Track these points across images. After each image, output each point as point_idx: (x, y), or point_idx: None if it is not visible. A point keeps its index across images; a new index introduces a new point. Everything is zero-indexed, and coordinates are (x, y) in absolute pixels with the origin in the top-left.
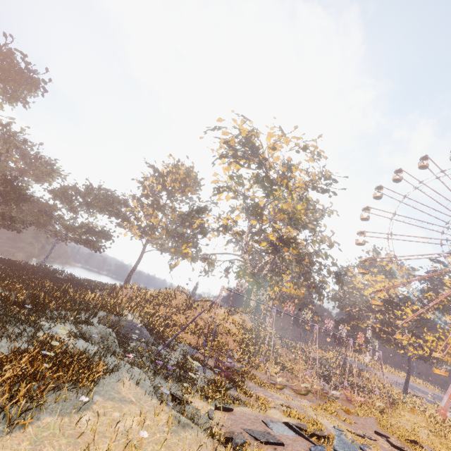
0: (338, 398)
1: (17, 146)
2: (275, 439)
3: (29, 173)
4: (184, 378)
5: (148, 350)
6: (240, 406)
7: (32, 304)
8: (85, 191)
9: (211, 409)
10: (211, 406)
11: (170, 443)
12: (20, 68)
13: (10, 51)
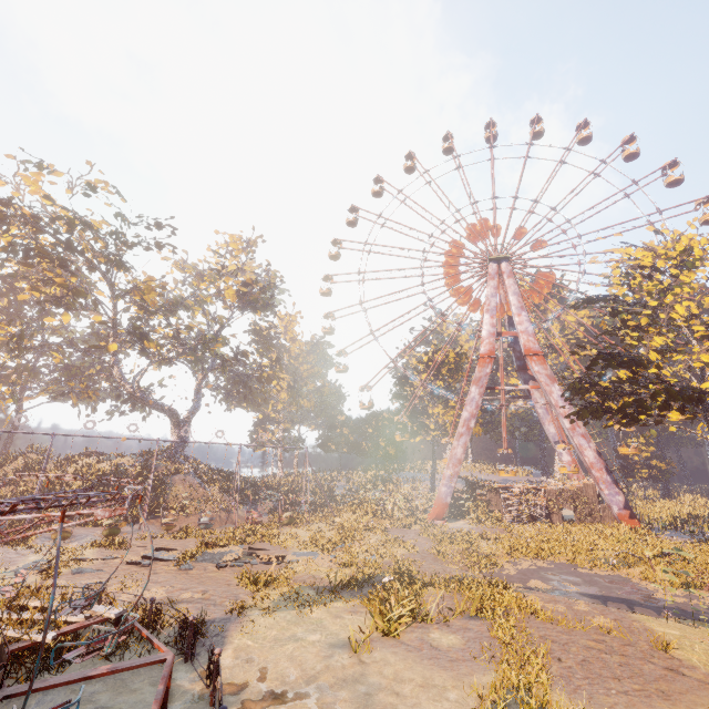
0: (208, 525)
1: None
2: None
3: None
4: None
5: None
6: None
7: None
8: None
9: None
10: None
11: None
12: None
13: None
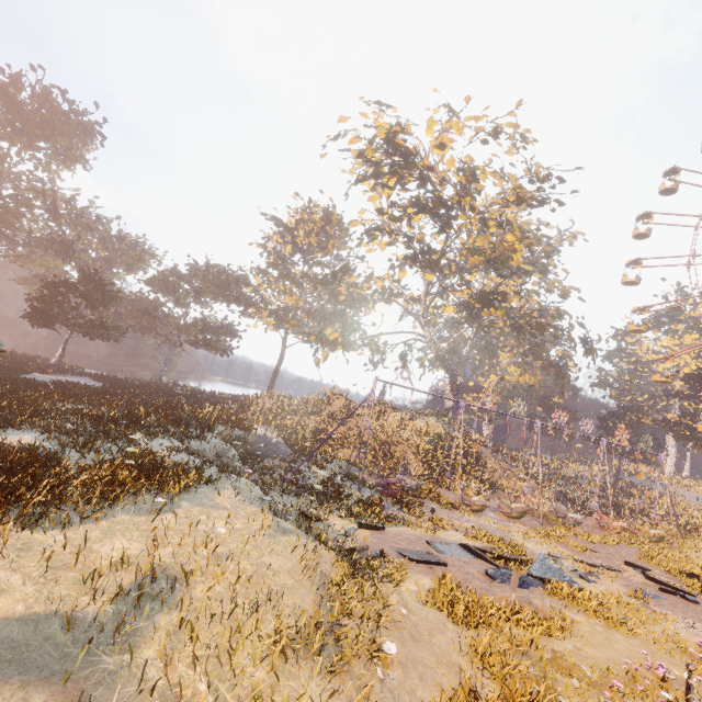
0: (580, 523)
1: (92, 227)
2: (435, 559)
3: (117, 262)
4: (323, 495)
5: (284, 468)
6: (400, 526)
7: (127, 419)
8: (189, 273)
9: (351, 527)
10: (354, 524)
11: (260, 544)
12: (64, 113)
13: (46, 90)
